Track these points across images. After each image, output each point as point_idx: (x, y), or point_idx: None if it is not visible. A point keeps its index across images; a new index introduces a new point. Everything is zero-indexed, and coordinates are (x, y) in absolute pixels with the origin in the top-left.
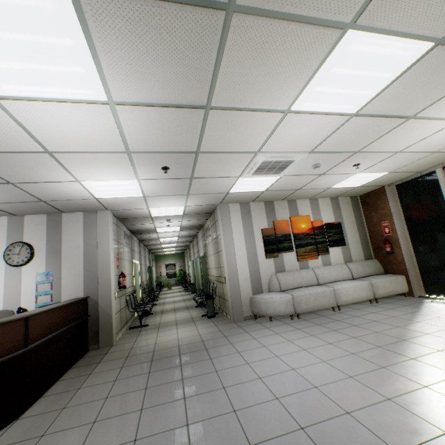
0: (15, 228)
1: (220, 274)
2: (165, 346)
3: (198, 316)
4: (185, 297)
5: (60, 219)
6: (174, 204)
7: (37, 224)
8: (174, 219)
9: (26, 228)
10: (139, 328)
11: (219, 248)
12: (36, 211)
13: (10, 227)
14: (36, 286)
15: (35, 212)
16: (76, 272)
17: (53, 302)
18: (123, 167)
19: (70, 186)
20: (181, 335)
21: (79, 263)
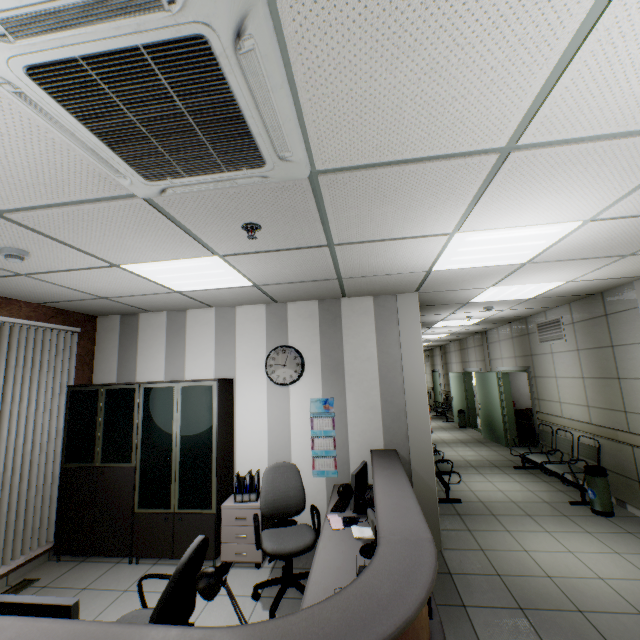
0: (276, 323)
1: (621, 425)
2: (594, 600)
3: (559, 502)
4: (455, 434)
5: (338, 308)
6: (555, 277)
7: (304, 318)
8: (496, 306)
9: (289, 323)
10: (447, 505)
11: (623, 371)
12: (308, 296)
13: (269, 322)
14: (310, 421)
15: (306, 297)
16: (369, 402)
17: (337, 451)
18: (613, 185)
19: (420, 247)
20: (591, 564)
21: (372, 388)
